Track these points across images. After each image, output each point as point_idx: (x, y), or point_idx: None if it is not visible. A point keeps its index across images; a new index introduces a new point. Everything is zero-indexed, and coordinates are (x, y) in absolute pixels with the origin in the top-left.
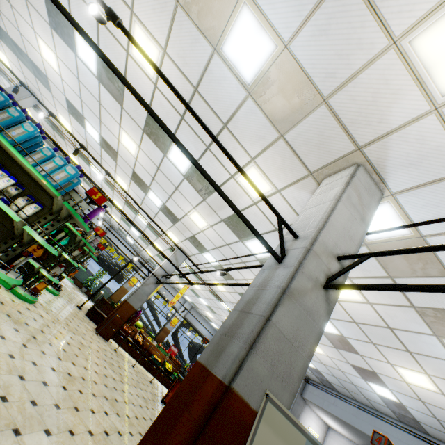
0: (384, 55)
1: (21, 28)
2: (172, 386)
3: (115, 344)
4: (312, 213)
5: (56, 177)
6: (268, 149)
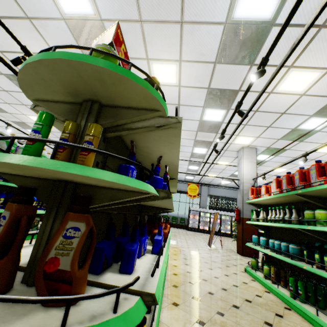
0: None
1: None
2: None
3: None
4: None
5: None
6: None
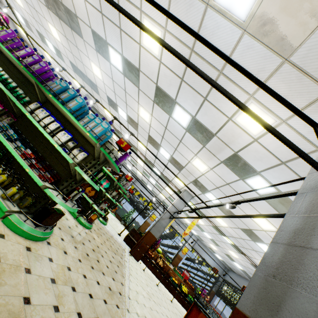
0: None
1: (83, 60)
2: (190, 309)
3: (143, 265)
4: None
5: (95, 131)
6: (268, 80)
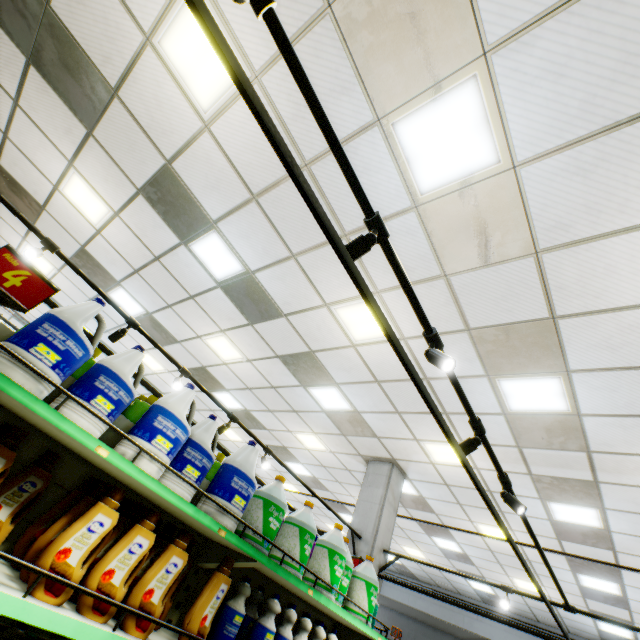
0: (412, 440)
1: None
2: None
3: None
4: (367, 511)
5: None
6: (330, 434)
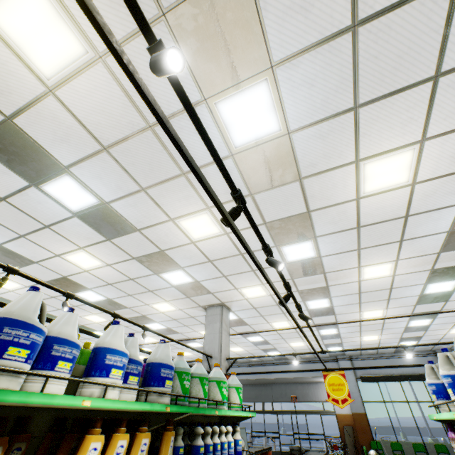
0: (233, 290)
1: None
2: None
3: None
4: (212, 340)
5: None
6: (179, 299)
